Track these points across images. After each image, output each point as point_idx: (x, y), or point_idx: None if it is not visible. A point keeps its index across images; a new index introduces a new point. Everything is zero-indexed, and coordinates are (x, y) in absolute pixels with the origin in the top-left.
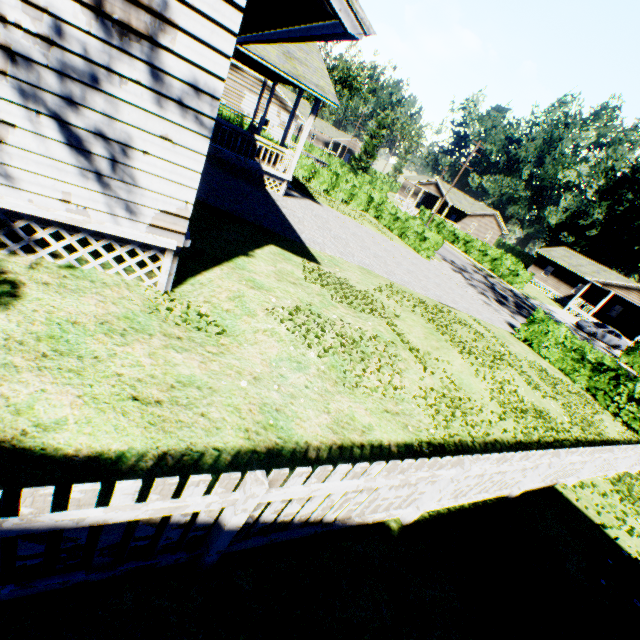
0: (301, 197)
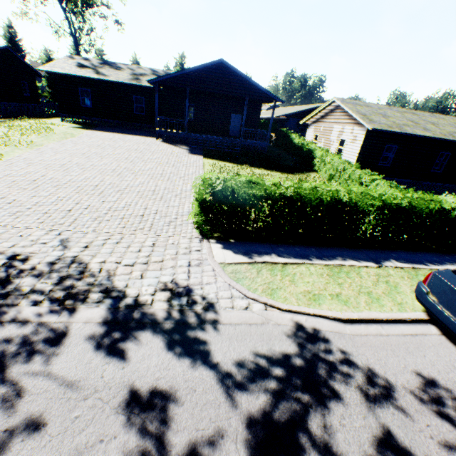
0: (184, 148)
